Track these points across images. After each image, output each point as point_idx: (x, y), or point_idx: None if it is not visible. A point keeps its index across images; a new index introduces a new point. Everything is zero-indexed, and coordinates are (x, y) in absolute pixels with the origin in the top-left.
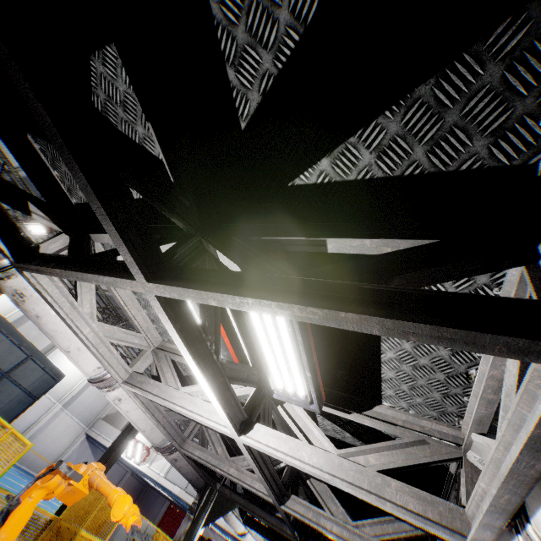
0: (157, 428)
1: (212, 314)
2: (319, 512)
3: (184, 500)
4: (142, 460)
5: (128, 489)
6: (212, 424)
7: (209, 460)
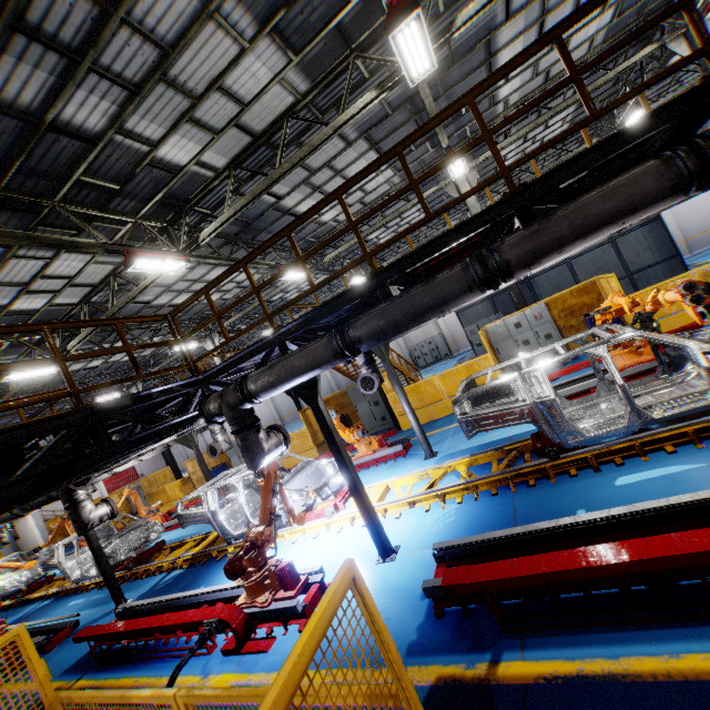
0: None
1: None
2: None
3: None
4: None
5: None
6: None
7: None
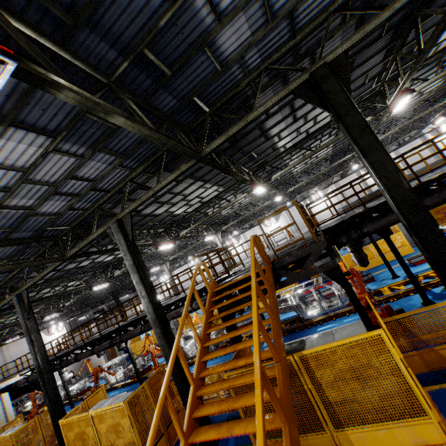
0: None
1: None
2: None
3: None
4: None
5: None
6: None
7: None
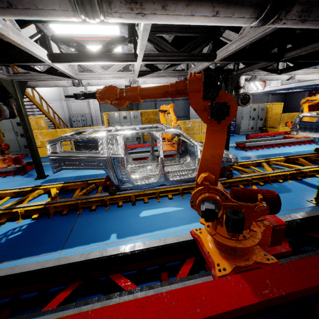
0: (170, 78)
1: (74, 44)
2: (226, 47)
3: (300, 86)
4: (263, 87)
5: (275, 101)
6: (136, 66)
7: (194, 71)
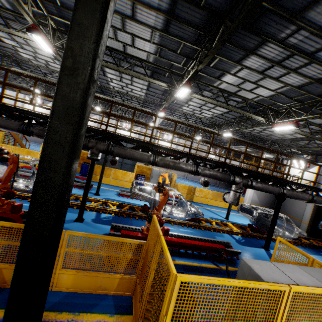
0: None
1: None
2: None
3: None
4: None
5: None
6: None
7: None
